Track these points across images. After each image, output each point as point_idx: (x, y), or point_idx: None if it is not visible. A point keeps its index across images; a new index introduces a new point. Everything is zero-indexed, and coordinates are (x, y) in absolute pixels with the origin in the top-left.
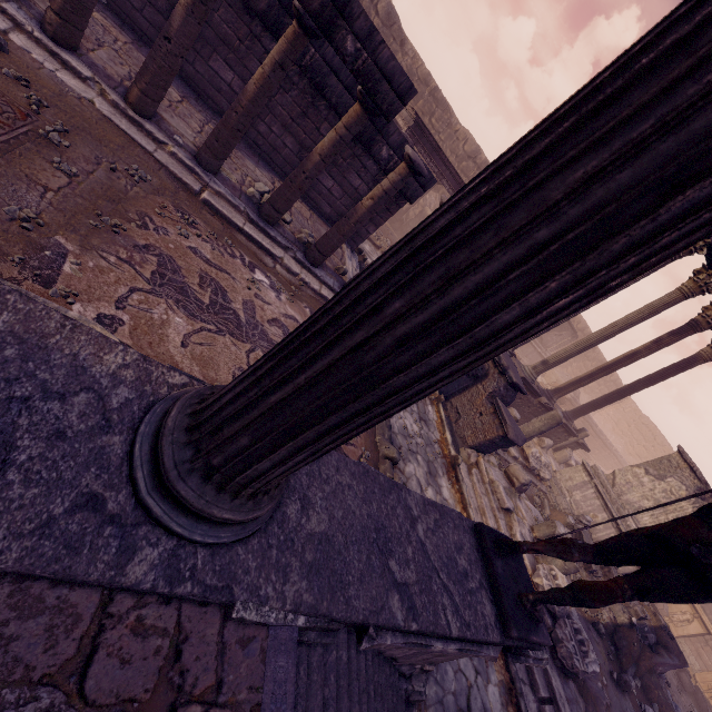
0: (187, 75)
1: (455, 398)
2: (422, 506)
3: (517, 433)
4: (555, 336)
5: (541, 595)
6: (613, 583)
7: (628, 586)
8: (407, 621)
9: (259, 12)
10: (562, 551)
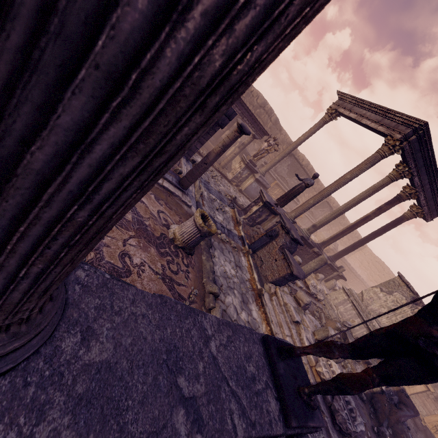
0: None
1: (259, 251)
2: (216, 326)
3: (299, 270)
4: (320, 211)
5: (313, 388)
6: (365, 373)
7: (375, 375)
8: (191, 434)
9: None
10: (326, 351)
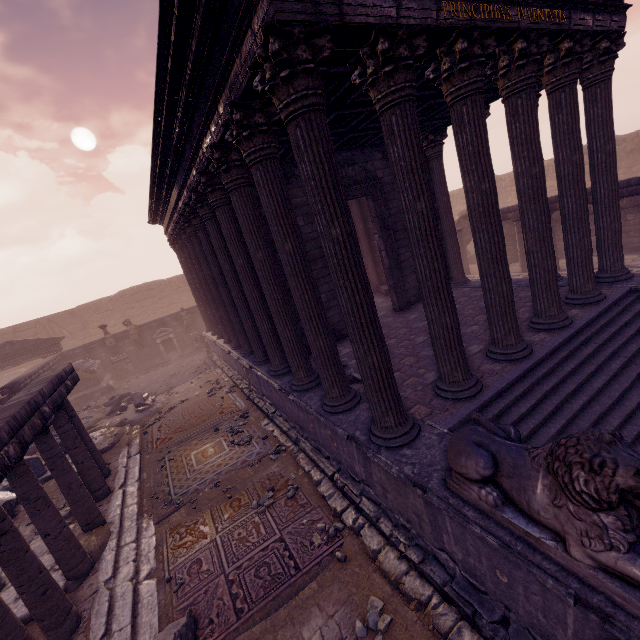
0: (639, 247)
1: None
2: None
3: None
4: None
5: None
6: None
7: None
8: None
9: None
10: None
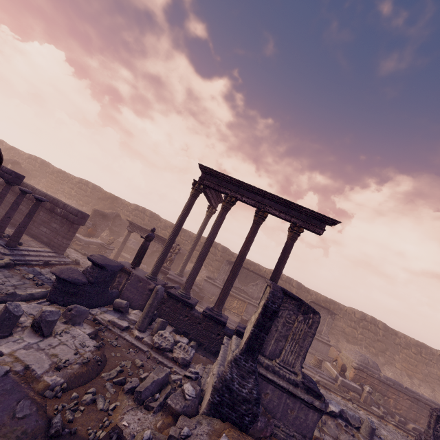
0: (0, 216)
1: None
2: None
3: (66, 272)
4: None
5: None
6: None
7: None
8: None
9: (18, 192)
10: None
